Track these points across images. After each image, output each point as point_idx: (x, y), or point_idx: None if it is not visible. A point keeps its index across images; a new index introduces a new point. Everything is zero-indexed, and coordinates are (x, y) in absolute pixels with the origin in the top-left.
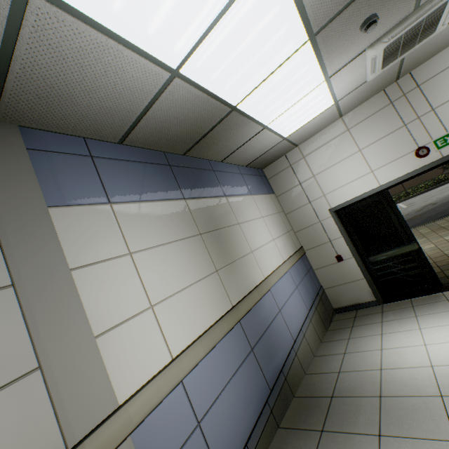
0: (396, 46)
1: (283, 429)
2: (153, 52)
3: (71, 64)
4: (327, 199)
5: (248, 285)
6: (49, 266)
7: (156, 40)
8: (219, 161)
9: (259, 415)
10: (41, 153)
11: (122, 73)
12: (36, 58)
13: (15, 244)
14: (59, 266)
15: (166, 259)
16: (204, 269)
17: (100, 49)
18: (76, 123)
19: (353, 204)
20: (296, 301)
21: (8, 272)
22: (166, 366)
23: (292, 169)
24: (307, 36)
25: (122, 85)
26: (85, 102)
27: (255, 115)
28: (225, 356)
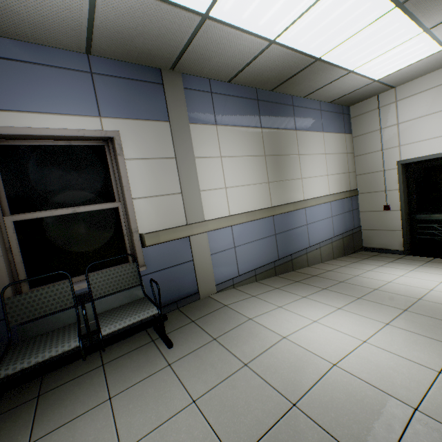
0: None
1: (278, 277)
2: (260, 33)
3: (214, 44)
4: (401, 151)
5: (288, 199)
6: (187, 153)
7: (263, 27)
8: (302, 96)
9: (267, 264)
10: (188, 90)
11: (239, 45)
12: (199, 43)
13: (177, 140)
14: (191, 154)
15: (239, 165)
16: (260, 179)
17: (230, 36)
18: (207, 71)
19: (427, 161)
20: (325, 225)
21: (174, 152)
22: (226, 216)
23: (379, 112)
24: (394, 4)
25: (238, 51)
26: (215, 61)
27: (339, 63)
28: (257, 229)
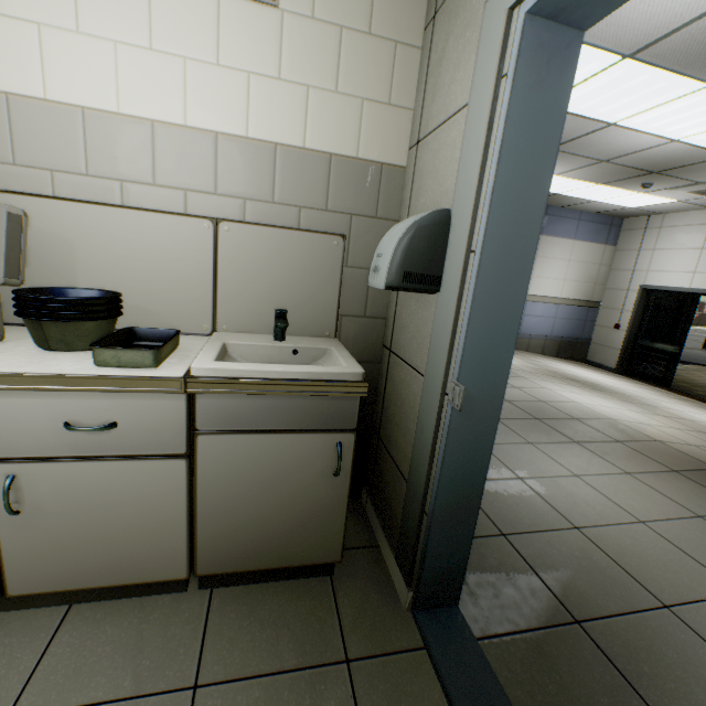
0: (705, 192)
1: None
2: None
3: None
4: (646, 276)
5: None
6: None
7: None
8: (558, 207)
9: None
10: None
11: None
12: None
13: None
14: None
15: None
16: None
17: None
18: None
19: (666, 292)
20: (544, 323)
21: None
22: None
23: (643, 233)
24: (595, 184)
25: None
26: None
27: (578, 197)
28: None
